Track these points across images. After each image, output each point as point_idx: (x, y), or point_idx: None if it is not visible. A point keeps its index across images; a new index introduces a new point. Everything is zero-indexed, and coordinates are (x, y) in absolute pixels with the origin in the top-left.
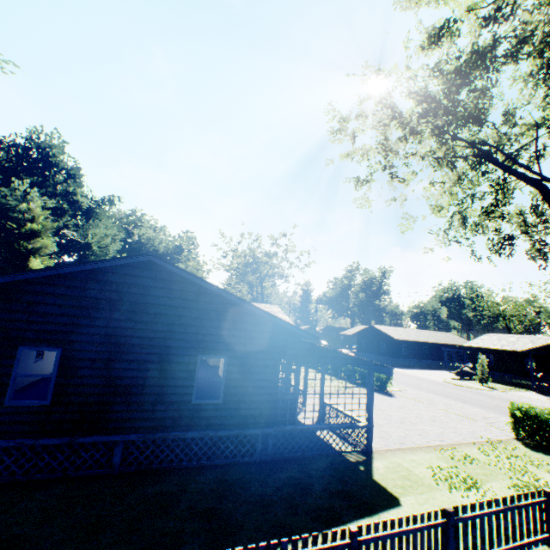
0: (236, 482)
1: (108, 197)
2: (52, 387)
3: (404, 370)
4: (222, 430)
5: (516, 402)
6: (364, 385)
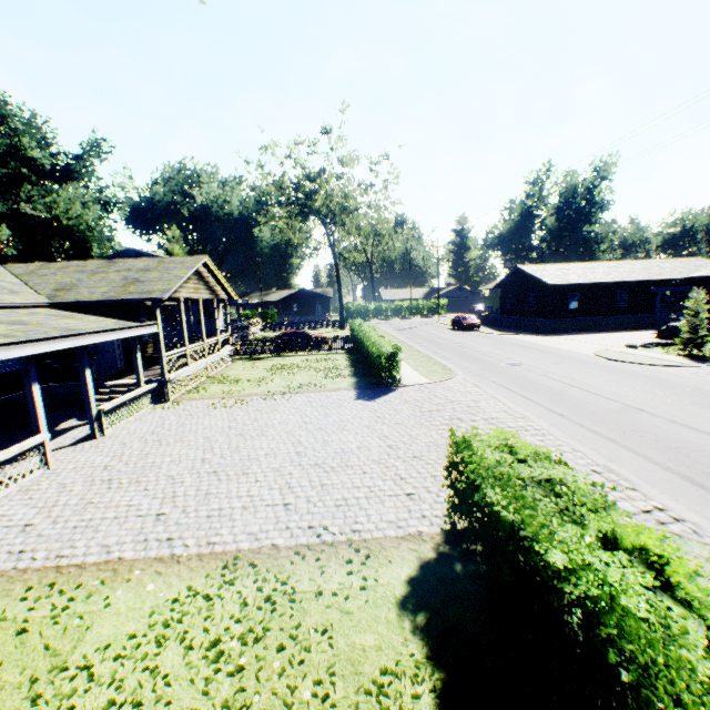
0: None
1: (88, 143)
2: None
3: (542, 339)
4: None
5: (709, 394)
6: (367, 378)
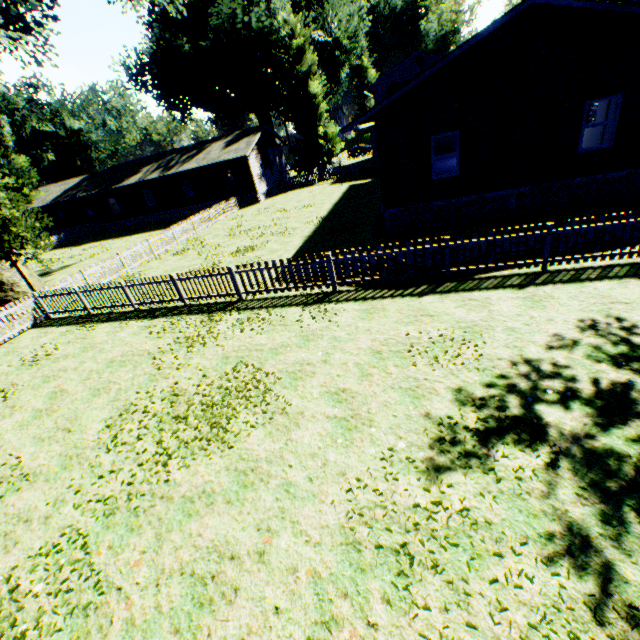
0: (632, 209)
1: None
2: (458, 162)
3: None
4: (609, 173)
5: None
6: None
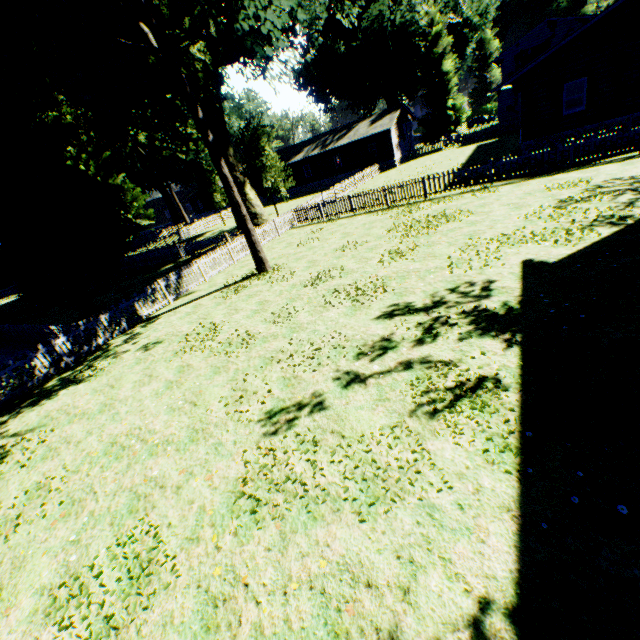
0: None
1: None
2: (584, 100)
3: None
4: None
5: None
6: None
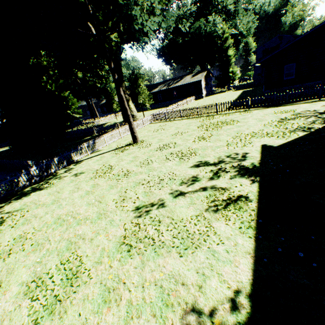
0: None
1: None
2: (294, 73)
3: None
4: None
5: None
6: None
